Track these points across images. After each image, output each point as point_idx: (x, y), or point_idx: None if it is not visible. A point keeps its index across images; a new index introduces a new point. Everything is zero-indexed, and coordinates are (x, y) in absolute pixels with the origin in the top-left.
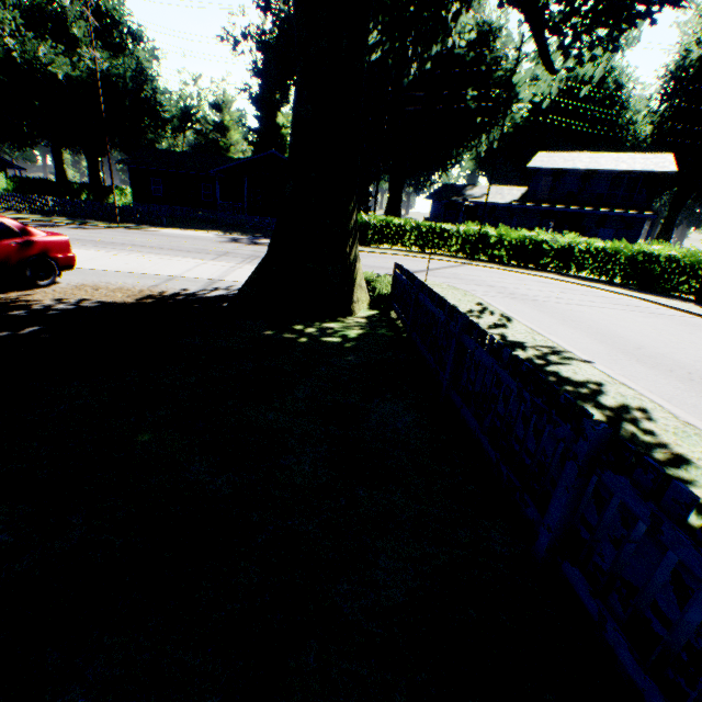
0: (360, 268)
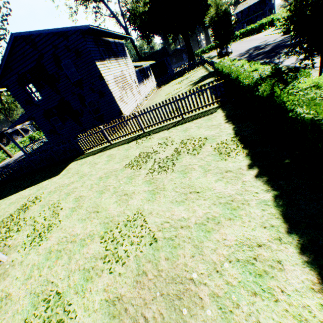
0: (196, 58)
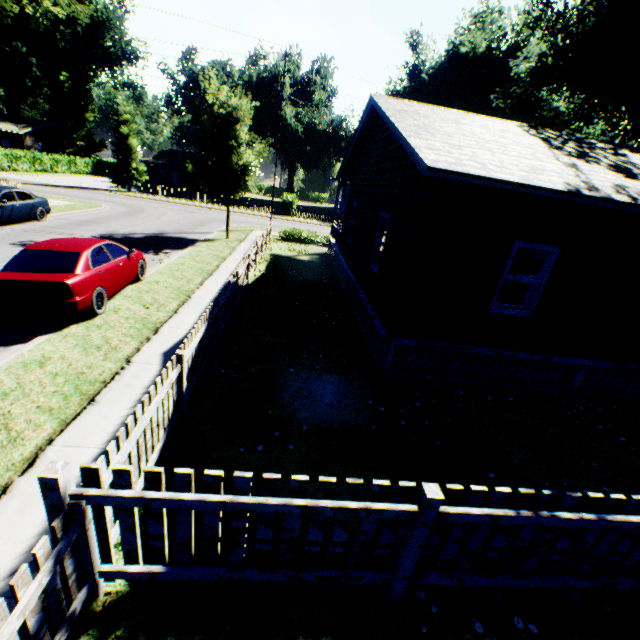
0: None
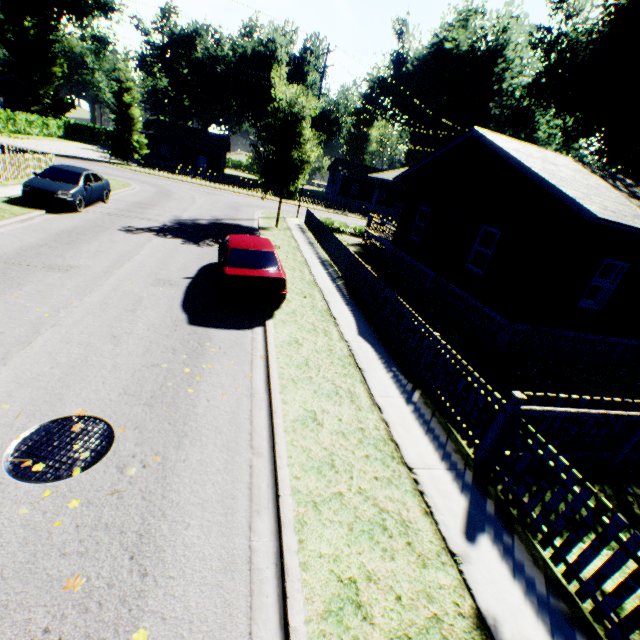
0: None
